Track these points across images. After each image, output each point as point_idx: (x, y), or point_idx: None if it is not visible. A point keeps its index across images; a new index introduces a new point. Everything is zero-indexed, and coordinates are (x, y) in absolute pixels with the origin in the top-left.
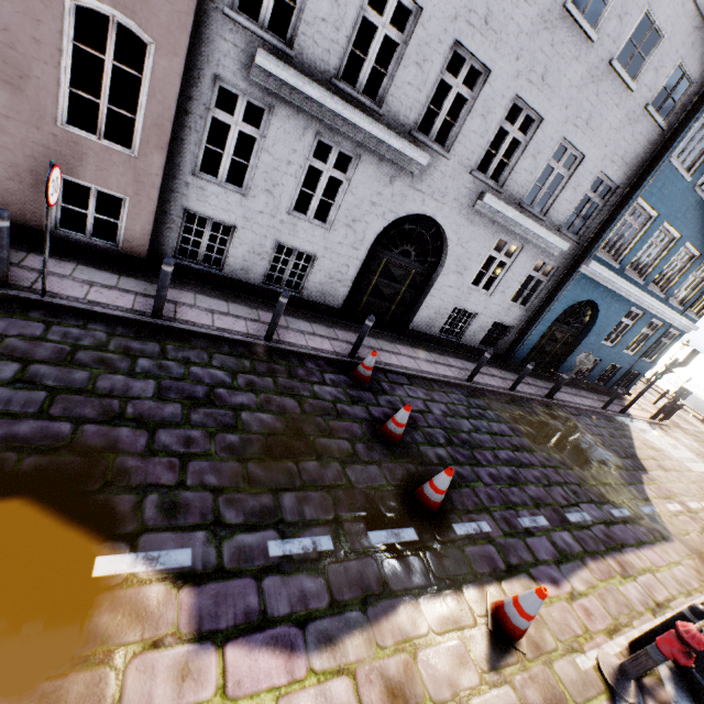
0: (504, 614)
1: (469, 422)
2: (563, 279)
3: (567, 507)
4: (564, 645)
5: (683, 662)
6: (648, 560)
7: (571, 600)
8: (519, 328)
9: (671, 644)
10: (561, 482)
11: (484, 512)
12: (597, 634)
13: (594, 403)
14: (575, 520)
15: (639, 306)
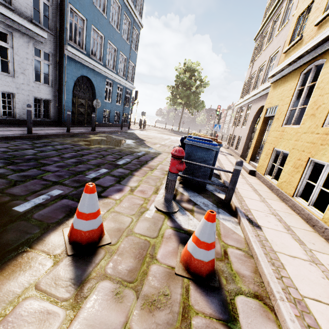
0: (76, 232)
1: (34, 150)
2: (61, 62)
3: (116, 160)
4: (136, 214)
5: (182, 168)
6: (158, 161)
7: (132, 192)
8: (56, 100)
9: (174, 164)
10: (110, 154)
11: (54, 185)
12: (151, 196)
13: (117, 129)
14: (123, 163)
15: (109, 78)
